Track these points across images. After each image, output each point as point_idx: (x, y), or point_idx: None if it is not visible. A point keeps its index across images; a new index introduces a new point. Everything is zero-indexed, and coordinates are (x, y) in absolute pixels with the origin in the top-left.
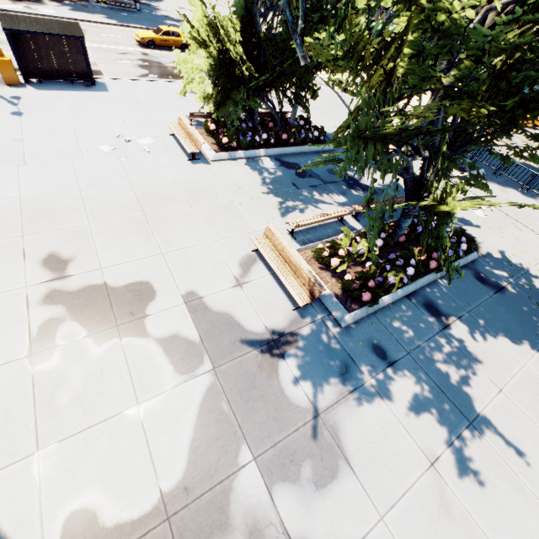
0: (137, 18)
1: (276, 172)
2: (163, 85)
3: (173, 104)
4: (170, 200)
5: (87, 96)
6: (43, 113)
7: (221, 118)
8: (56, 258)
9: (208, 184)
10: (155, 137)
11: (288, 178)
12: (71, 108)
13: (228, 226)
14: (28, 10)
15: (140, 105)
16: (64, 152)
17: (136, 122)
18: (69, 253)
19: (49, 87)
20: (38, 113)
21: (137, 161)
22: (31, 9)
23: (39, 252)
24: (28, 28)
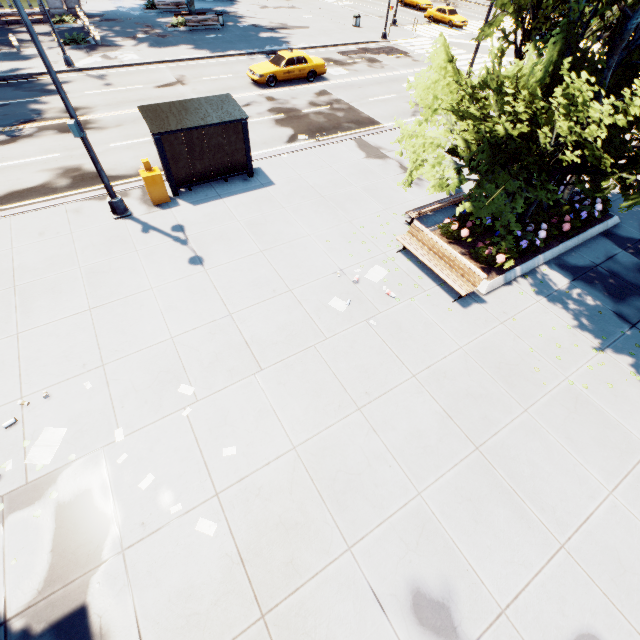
0: (228, 40)
1: (579, 295)
2: (328, 152)
3: (361, 185)
4: (489, 403)
5: (255, 200)
6: (224, 250)
7: (450, 204)
8: (426, 600)
9: (511, 348)
10: (382, 262)
11: (605, 306)
12: (250, 230)
13: (606, 448)
14: (108, 62)
15: (325, 200)
16: (293, 328)
17: (341, 236)
18: (435, 579)
19: (203, 195)
20: (218, 252)
21: (392, 321)
22: (111, 59)
23: (393, 588)
24: (180, 123)
